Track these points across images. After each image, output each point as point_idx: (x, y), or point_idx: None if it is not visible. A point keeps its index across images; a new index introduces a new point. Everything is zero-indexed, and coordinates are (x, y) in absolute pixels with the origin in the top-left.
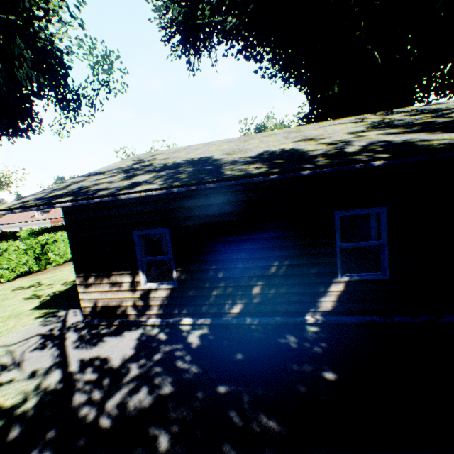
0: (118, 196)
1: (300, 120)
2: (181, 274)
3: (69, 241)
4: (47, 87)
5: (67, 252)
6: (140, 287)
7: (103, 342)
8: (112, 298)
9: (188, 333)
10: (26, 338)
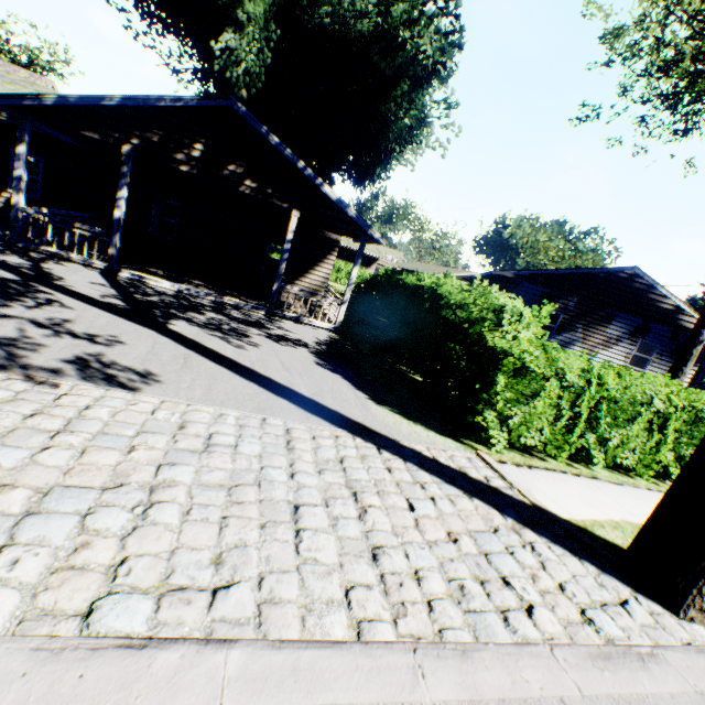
0: None
1: None
2: None
3: None
4: None
5: None
6: None
7: None
8: None
9: None
10: None
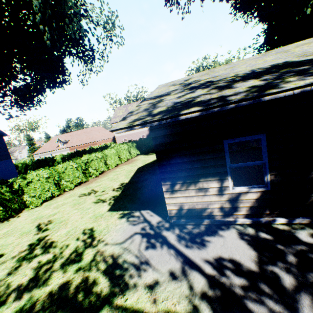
0: (260, 98)
1: (257, 49)
2: (275, 177)
3: (156, 155)
4: (72, 47)
5: (99, 168)
6: (228, 191)
7: (207, 241)
8: (197, 202)
9: (291, 232)
10: (128, 236)
